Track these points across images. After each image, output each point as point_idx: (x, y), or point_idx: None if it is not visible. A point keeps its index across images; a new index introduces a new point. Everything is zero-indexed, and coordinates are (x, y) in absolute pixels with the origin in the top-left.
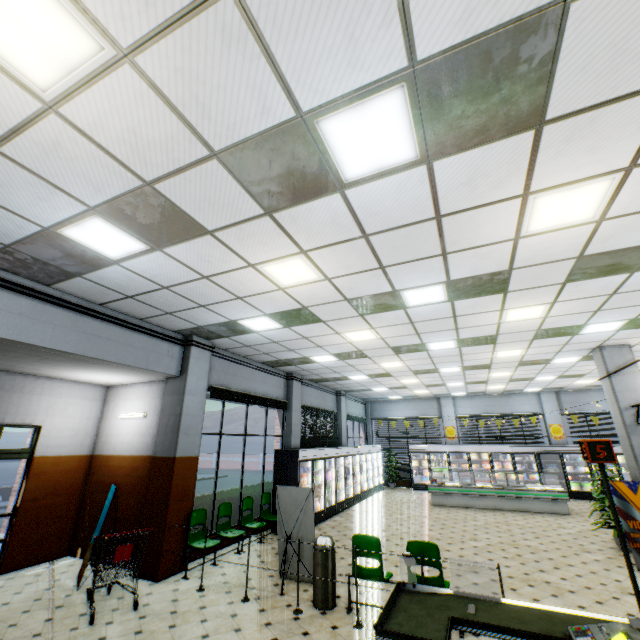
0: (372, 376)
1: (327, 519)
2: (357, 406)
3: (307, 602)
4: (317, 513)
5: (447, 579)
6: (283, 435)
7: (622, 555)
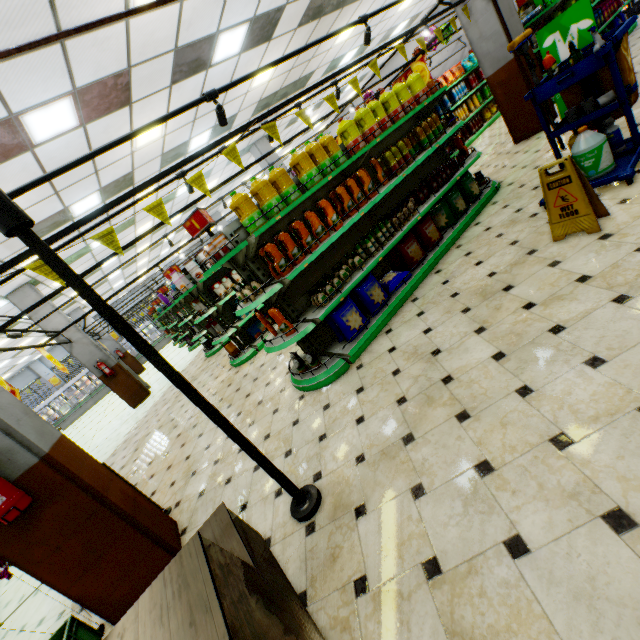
0: None
1: None
2: None
3: None
4: None
5: None
6: None
7: None
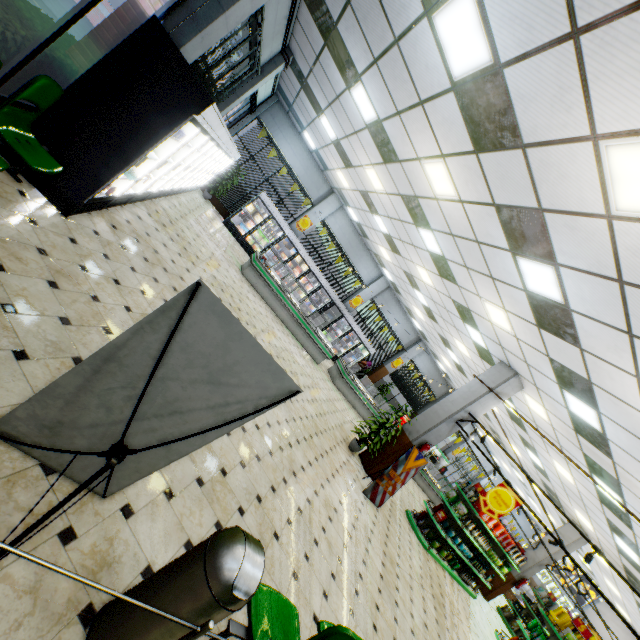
0: (376, 130)
1: (128, 204)
2: (268, 89)
3: (66, 634)
4: (126, 196)
5: (279, 494)
6: (184, 2)
7: (351, 457)
